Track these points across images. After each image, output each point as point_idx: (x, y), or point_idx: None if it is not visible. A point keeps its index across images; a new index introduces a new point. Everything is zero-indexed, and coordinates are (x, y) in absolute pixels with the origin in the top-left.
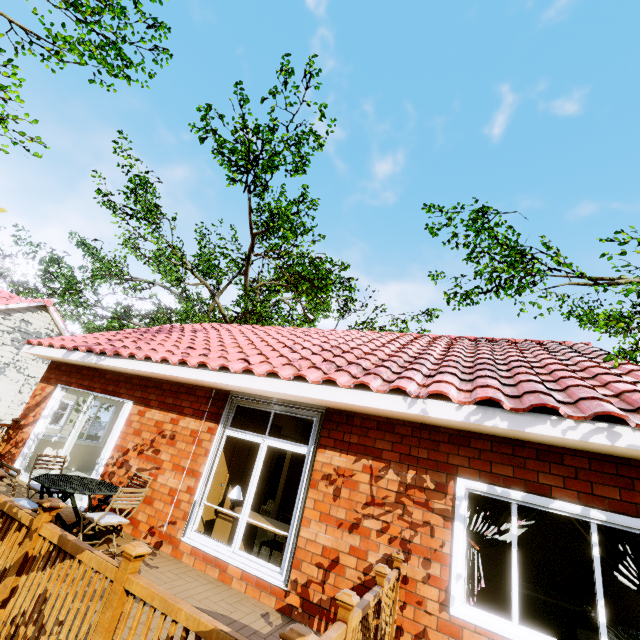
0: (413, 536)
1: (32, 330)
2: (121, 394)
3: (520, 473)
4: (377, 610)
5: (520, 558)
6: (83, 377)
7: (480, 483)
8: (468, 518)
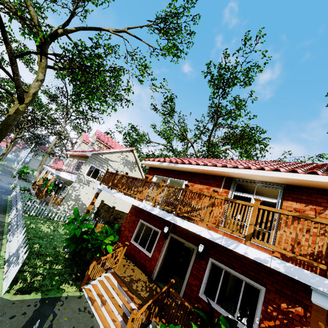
0: None
1: (128, 159)
2: (181, 178)
3: None
4: None
5: None
6: (164, 172)
7: None
8: None
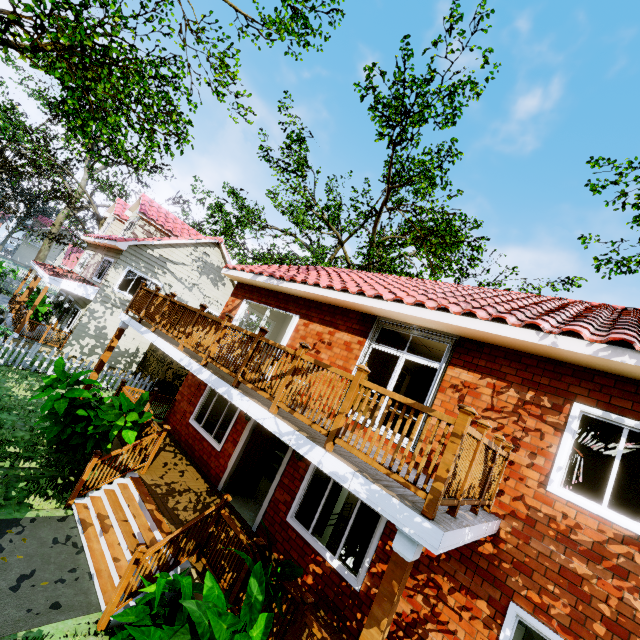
0: (524, 436)
1: (209, 261)
2: (290, 310)
3: (639, 407)
4: (492, 459)
5: (624, 514)
6: (261, 296)
7: (596, 409)
8: (577, 434)
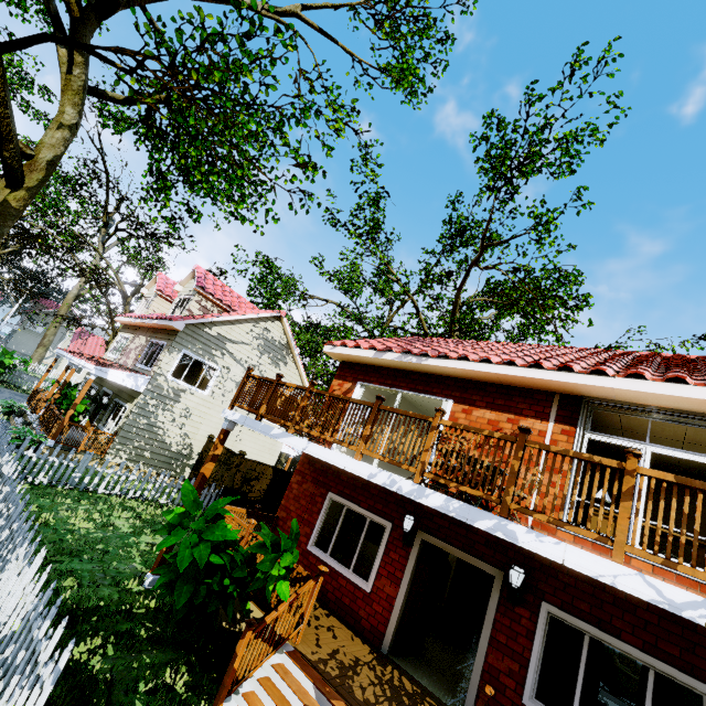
0: None
1: (270, 338)
2: (435, 393)
3: None
4: None
5: None
6: (383, 376)
7: None
8: None
